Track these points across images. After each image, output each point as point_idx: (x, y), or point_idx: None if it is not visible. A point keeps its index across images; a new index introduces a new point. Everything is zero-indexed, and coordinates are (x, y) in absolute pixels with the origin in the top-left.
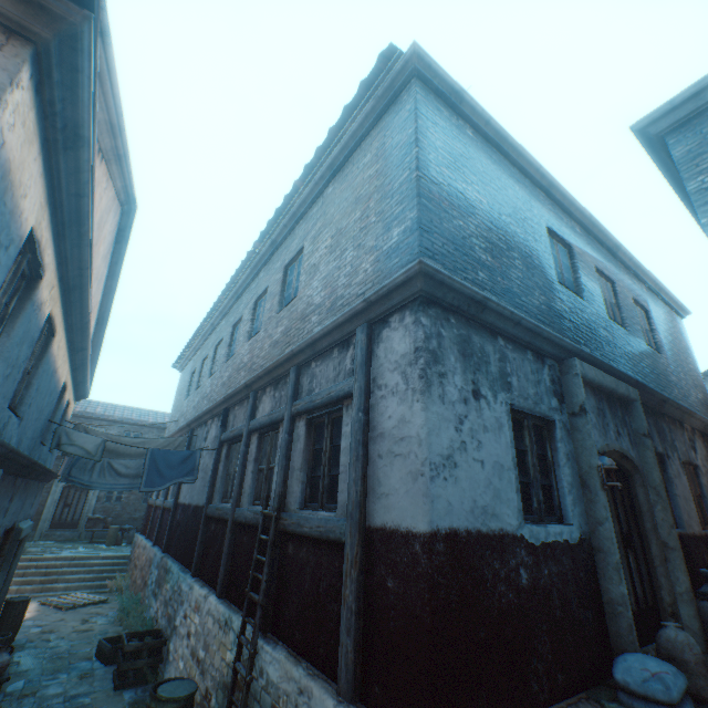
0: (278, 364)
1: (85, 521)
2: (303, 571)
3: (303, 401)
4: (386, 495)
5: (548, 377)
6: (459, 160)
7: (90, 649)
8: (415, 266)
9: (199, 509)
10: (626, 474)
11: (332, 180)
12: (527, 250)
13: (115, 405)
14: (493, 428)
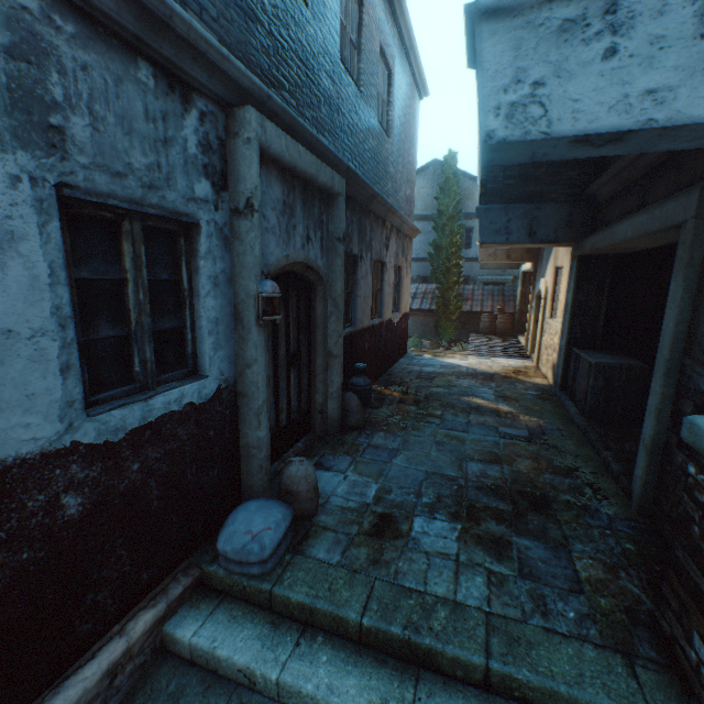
0: None
1: None
2: None
3: None
4: None
5: (196, 137)
6: None
7: None
8: None
9: None
10: (311, 285)
11: None
12: None
13: None
14: None
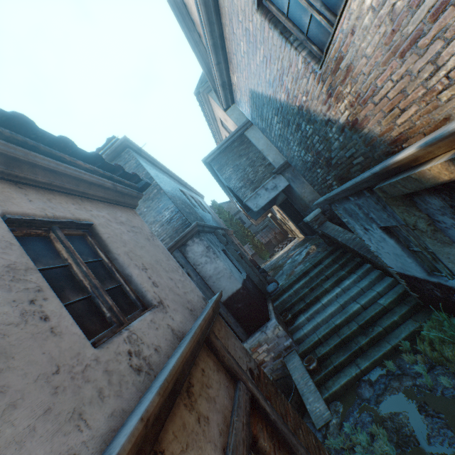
0: None
1: None
2: None
3: None
4: (224, 289)
5: (216, 238)
6: (158, 177)
7: None
8: (195, 224)
9: None
10: None
11: None
12: (185, 200)
13: None
14: (226, 258)
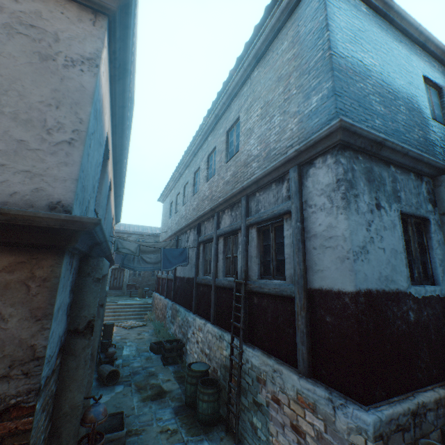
0: (232, 195)
1: (125, 286)
2: (266, 312)
3: (253, 217)
4: (321, 270)
5: (425, 190)
6: (357, 35)
7: (146, 347)
8: (336, 123)
9: (190, 279)
10: None
11: (256, 66)
12: (408, 97)
13: (129, 225)
14: (390, 227)
